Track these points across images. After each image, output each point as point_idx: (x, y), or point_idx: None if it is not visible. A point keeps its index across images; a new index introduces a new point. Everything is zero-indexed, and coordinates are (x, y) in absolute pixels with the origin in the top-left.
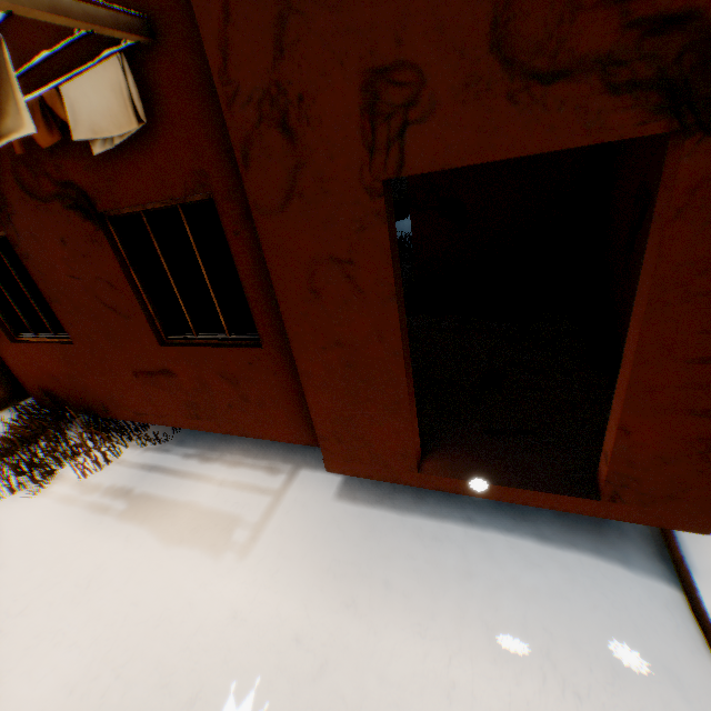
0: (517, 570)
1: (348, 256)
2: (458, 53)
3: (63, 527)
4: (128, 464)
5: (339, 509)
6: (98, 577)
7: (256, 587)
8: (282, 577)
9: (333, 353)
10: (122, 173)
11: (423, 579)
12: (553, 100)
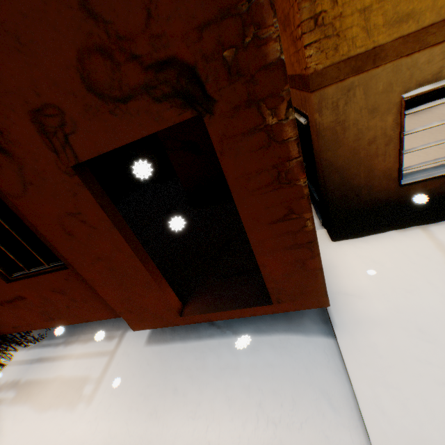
0: (246, 357)
1: (77, 210)
2: (72, 94)
3: None
4: (17, 363)
5: (148, 351)
6: None
7: (97, 421)
8: (113, 408)
9: (99, 265)
10: None
11: (195, 381)
12: (133, 110)
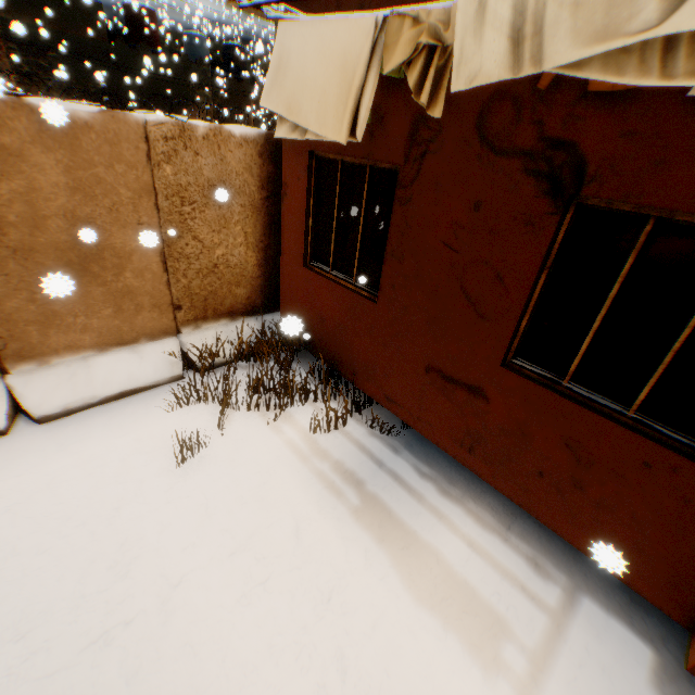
0: None
1: None
2: None
3: (296, 487)
4: (354, 442)
5: None
6: (338, 591)
7: None
8: None
9: None
10: (694, 160)
11: None
12: None
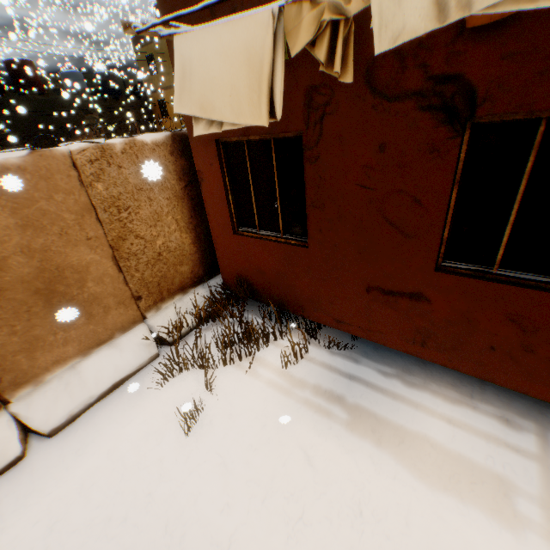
0: None
1: None
2: None
3: (291, 420)
4: (321, 365)
5: None
6: (365, 502)
7: None
8: None
9: None
10: None
11: None
12: None
